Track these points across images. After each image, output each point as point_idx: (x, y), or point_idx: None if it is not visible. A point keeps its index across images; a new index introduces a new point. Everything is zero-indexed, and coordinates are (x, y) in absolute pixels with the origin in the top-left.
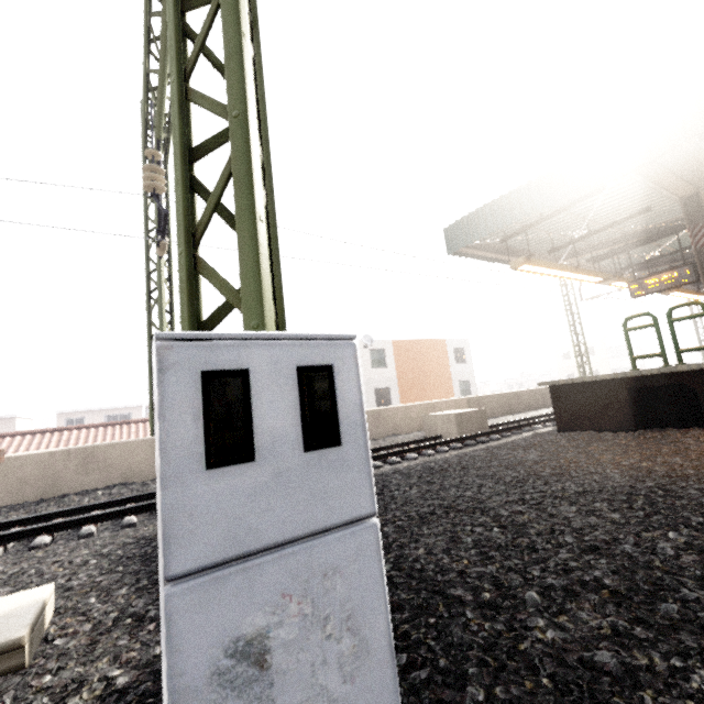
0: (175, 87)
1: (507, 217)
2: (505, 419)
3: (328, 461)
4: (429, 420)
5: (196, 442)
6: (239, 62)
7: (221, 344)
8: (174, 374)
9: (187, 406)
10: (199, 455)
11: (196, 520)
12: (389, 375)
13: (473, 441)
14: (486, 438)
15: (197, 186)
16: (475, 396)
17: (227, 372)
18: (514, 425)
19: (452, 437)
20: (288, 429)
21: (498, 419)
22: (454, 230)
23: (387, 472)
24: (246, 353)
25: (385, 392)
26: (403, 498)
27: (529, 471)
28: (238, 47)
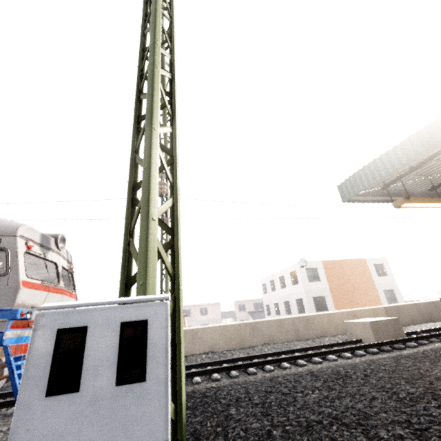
0: (130, 157)
1: (382, 172)
2: (425, 326)
3: (133, 393)
4: (349, 326)
5: (43, 377)
6: (149, 141)
7: (74, 311)
8: (41, 331)
9: (44, 352)
10: (43, 386)
11: (30, 434)
12: (323, 286)
13: (389, 347)
14: (403, 344)
15: (136, 202)
16: (392, 305)
17: (73, 328)
18: (431, 333)
19: (370, 341)
20: (107, 368)
21: (418, 326)
22: (345, 186)
23: (302, 372)
24: (88, 315)
25: (321, 299)
26: (302, 401)
27: (428, 388)
28: (149, 135)
